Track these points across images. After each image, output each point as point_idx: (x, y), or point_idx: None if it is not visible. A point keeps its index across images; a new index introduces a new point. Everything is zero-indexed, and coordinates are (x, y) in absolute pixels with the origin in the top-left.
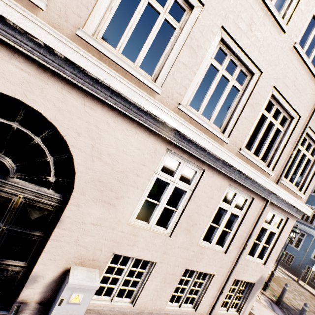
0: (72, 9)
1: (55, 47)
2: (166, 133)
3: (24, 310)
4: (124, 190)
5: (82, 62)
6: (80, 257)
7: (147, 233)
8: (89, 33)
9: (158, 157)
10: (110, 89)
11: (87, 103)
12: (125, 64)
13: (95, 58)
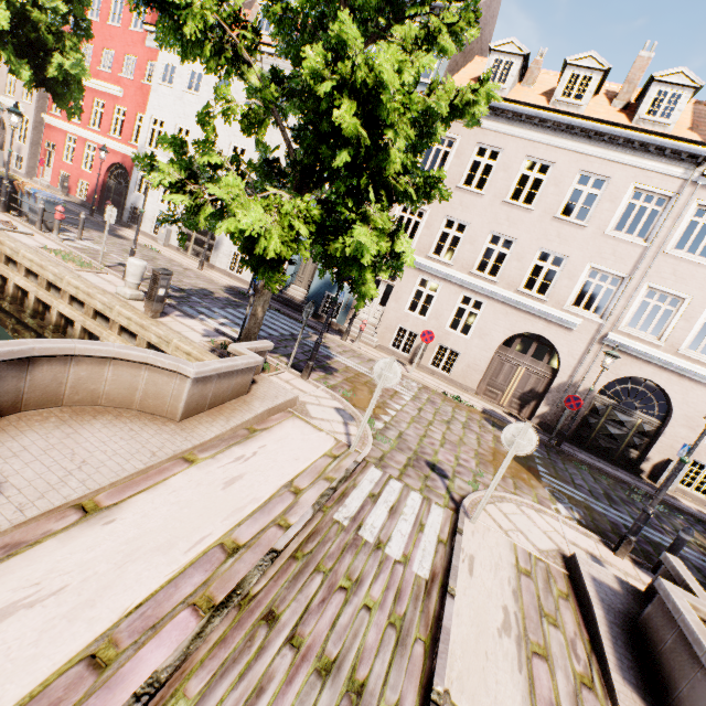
0: (675, 343)
1: (671, 362)
2: None
3: (642, 473)
4: (701, 422)
5: (682, 365)
6: (672, 455)
7: None
8: (682, 349)
9: None
10: (694, 372)
11: (680, 379)
12: (703, 360)
13: (689, 363)
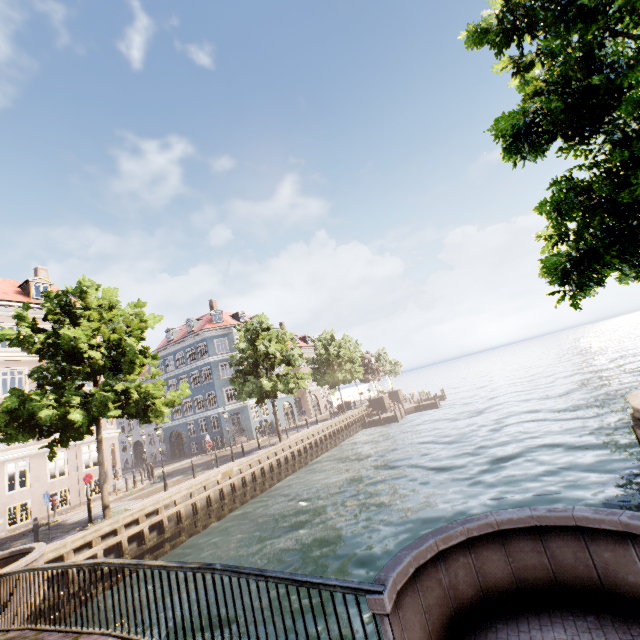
0: None
1: None
2: (1, 460)
3: None
4: None
5: None
6: None
7: (18, 492)
8: None
9: (4, 468)
10: None
11: None
12: None
13: None
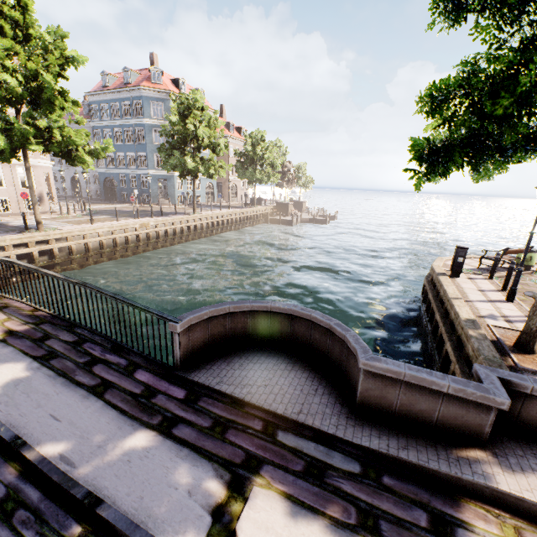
0: None
1: None
2: None
3: None
4: None
5: None
6: None
7: None
8: None
9: None
10: None
11: None
12: None
13: None
